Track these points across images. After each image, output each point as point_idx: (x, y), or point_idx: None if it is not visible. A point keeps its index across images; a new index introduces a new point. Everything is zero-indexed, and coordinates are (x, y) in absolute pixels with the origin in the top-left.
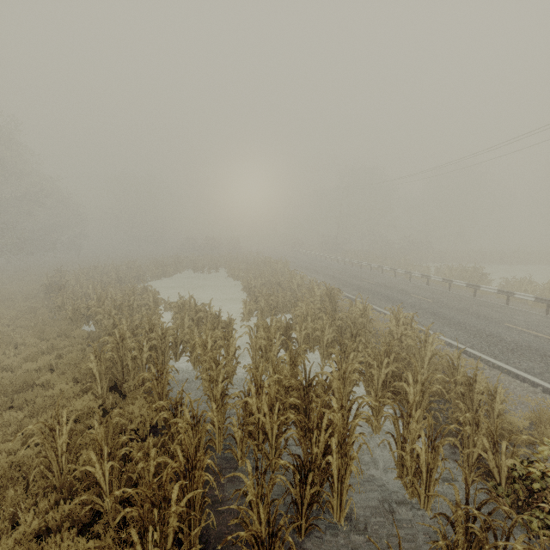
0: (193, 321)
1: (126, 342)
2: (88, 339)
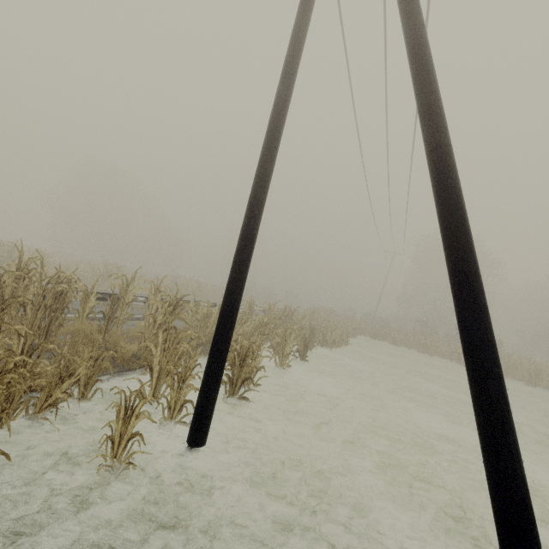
0: None
1: None
2: None
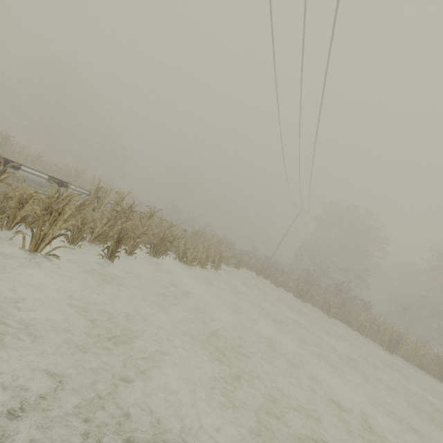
0: None
1: None
2: None
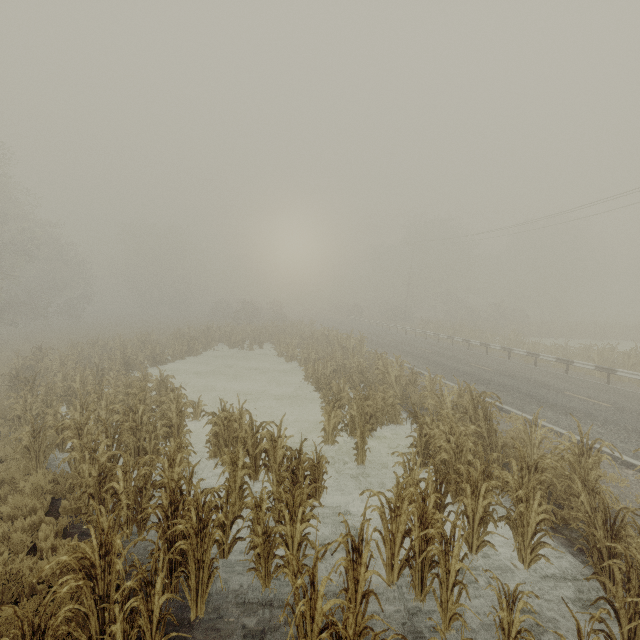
0: (249, 456)
1: (114, 562)
2: (54, 490)
